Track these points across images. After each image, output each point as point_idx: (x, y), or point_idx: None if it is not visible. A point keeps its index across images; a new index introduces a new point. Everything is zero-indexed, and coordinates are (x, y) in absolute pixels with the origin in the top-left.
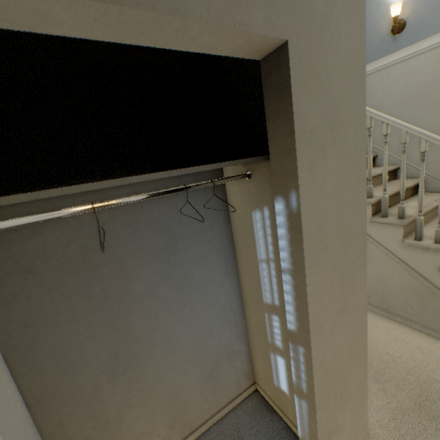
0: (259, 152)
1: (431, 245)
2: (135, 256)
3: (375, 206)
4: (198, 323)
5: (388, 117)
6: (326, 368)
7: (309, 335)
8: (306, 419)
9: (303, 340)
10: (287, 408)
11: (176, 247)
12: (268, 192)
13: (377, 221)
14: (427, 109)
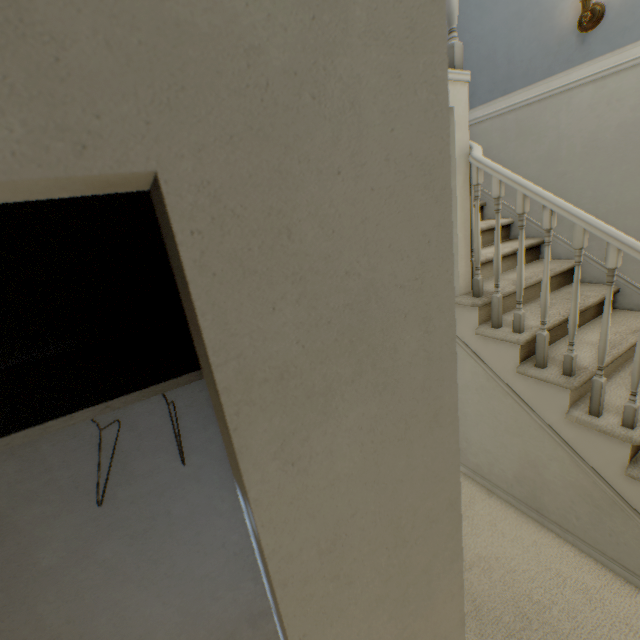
0: None
1: (615, 428)
2: (35, 504)
3: (528, 345)
4: (186, 584)
5: (553, 200)
6: None
7: None
8: None
9: None
10: None
11: (128, 471)
12: None
13: (527, 373)
14: (633, 169)
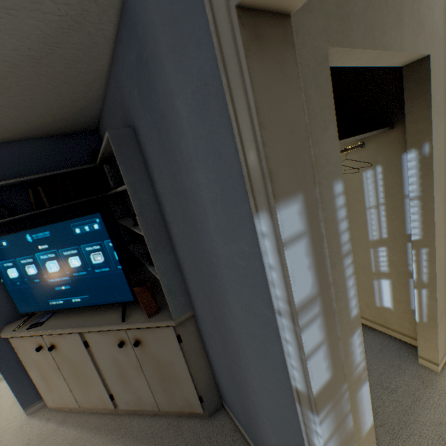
0: (375, 127)
1: None
2: None
3: None
4: None
5: None
6: (440, 263)
7: (434, 236)
8: (425, 303)
9: (427, 243)
10: (389, 321)
11: None
12: (382, 154)
13: None
14: None
